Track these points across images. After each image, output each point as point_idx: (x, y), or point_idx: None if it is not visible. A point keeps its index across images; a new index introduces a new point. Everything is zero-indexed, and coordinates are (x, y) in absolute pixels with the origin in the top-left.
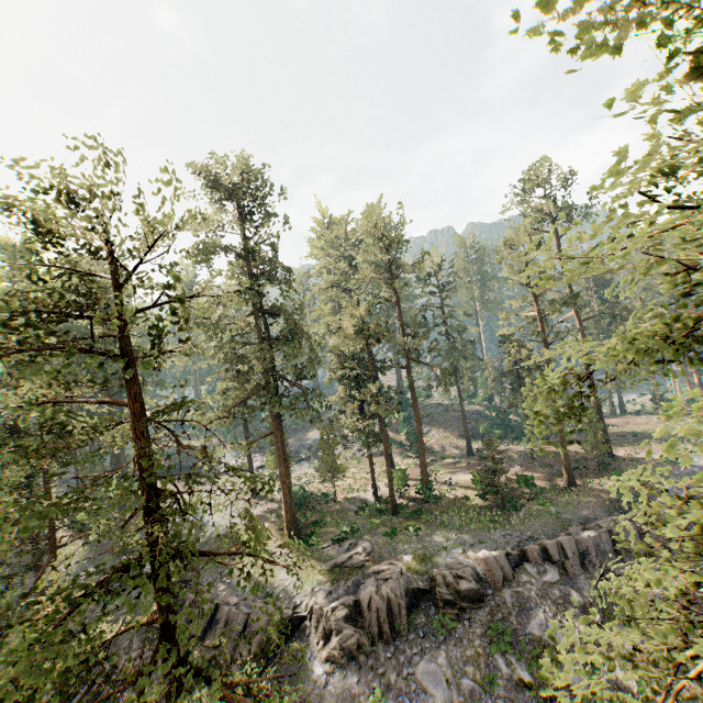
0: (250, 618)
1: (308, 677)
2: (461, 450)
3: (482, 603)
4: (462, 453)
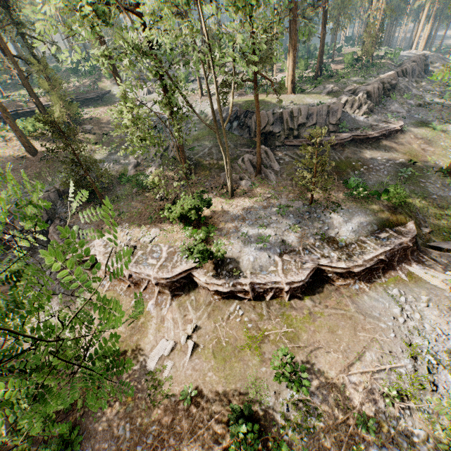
0: None
1: (359, 121)
2: None
3: (395, 90)
4: None
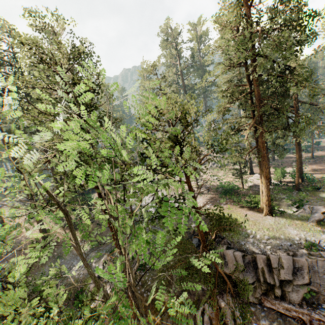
0: None
1: None
2: None
3: None
4: None
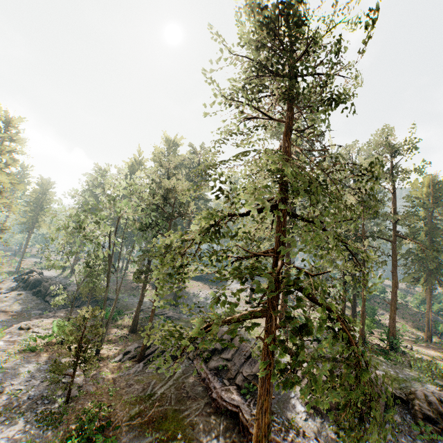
0: (330, 276)
1: (291, 407)
2: (417, 336)
3: None
4: (418, 337)
